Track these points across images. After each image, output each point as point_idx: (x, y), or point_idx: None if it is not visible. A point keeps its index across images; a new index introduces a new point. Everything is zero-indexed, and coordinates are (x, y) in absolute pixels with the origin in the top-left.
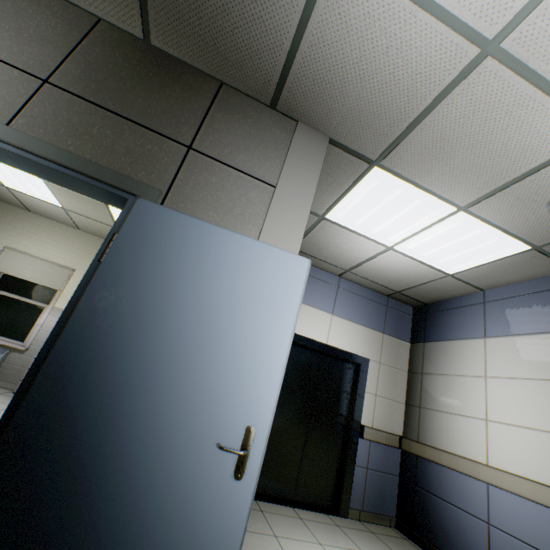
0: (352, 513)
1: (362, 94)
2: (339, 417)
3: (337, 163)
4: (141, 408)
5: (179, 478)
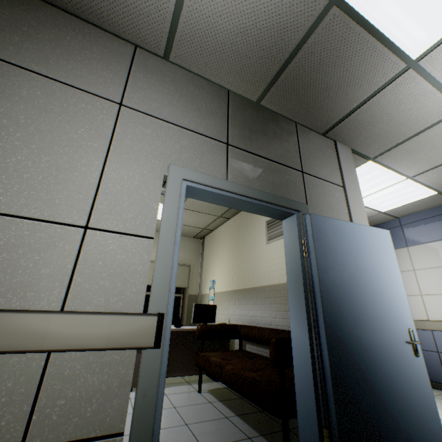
0: None
1: (384, 127)
2: None
3: None
4: (369, 335)
5: (398, 364)
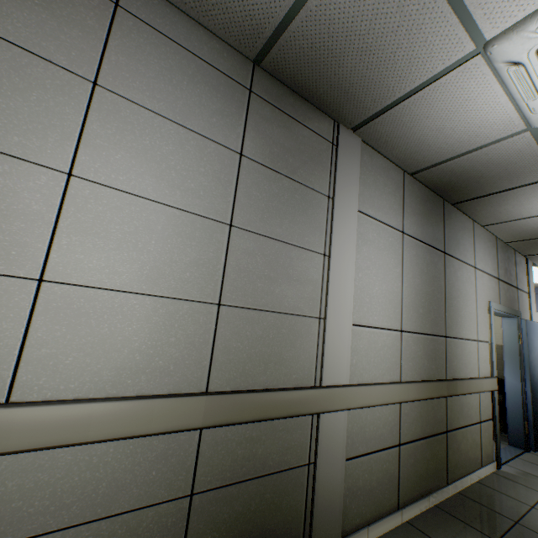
0: None
1: None
2: None
3: None
4: None
5: None
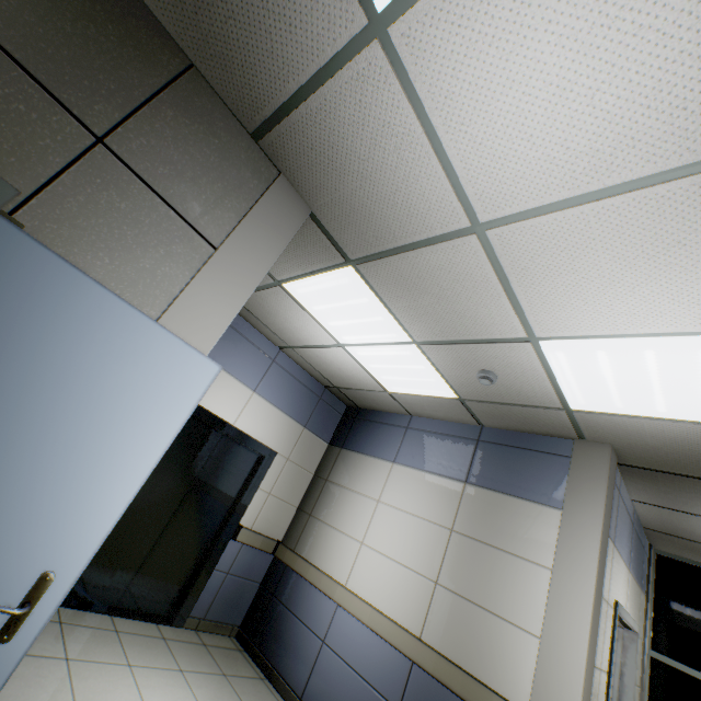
0: (191, 622)
1: (359, 193)
2: (217, 512)
3: (312, 240)
4: None
5: None
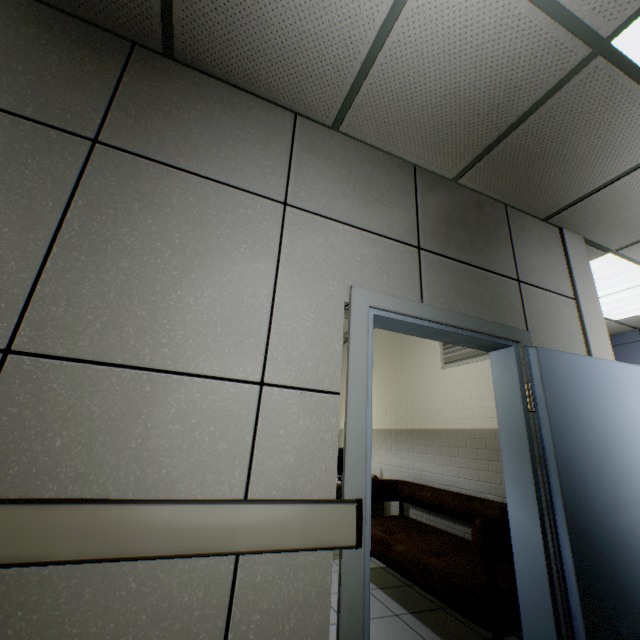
0: None
1: None
2: None
3: None
4: (626, 526)
5: None
